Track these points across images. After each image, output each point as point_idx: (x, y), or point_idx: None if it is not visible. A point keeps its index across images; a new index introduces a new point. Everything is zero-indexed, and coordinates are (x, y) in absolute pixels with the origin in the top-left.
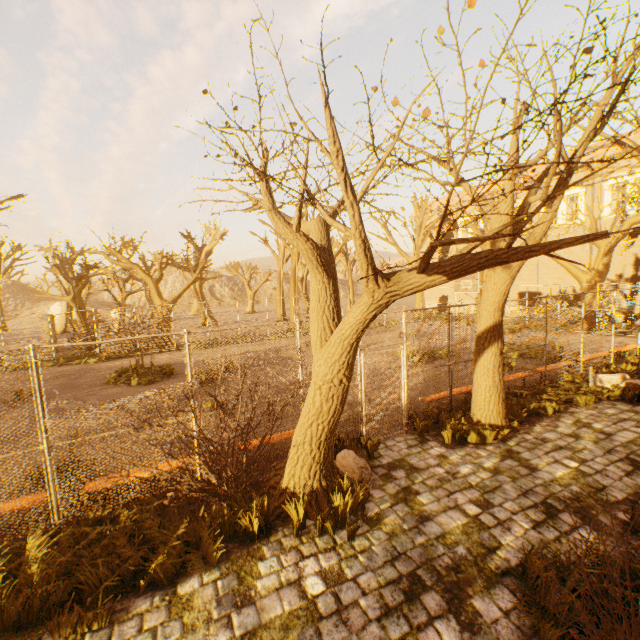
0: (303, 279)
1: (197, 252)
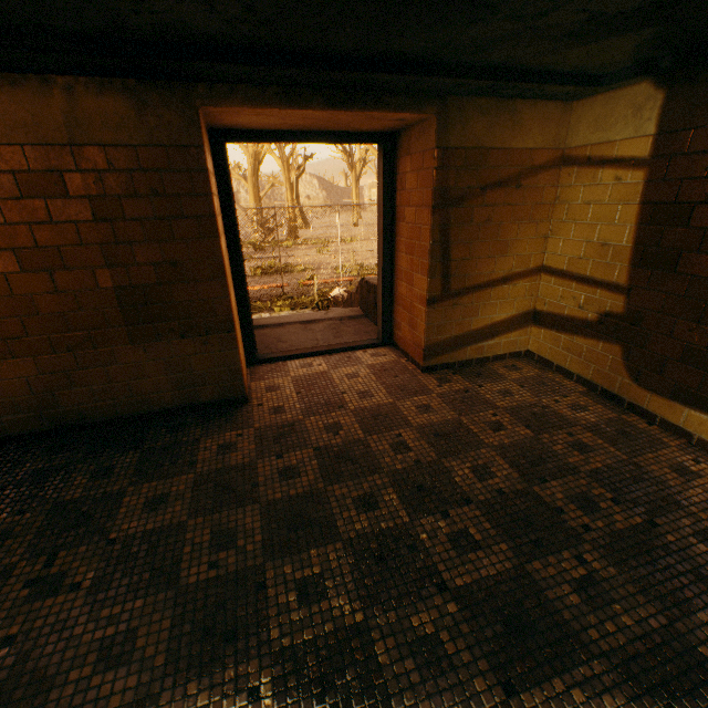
0: (294, 185)
1: None
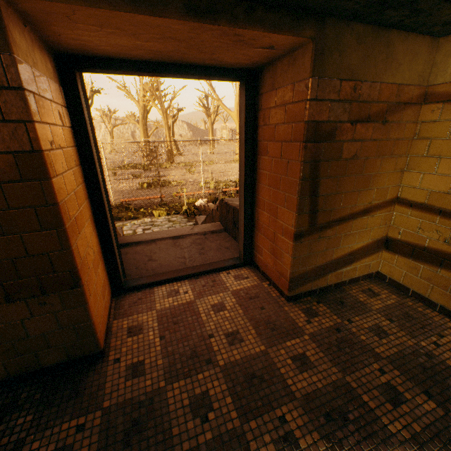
0: (171, 127)
1: None
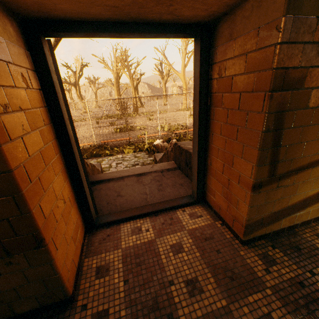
0: (136, 87)
1: (74, 74)
